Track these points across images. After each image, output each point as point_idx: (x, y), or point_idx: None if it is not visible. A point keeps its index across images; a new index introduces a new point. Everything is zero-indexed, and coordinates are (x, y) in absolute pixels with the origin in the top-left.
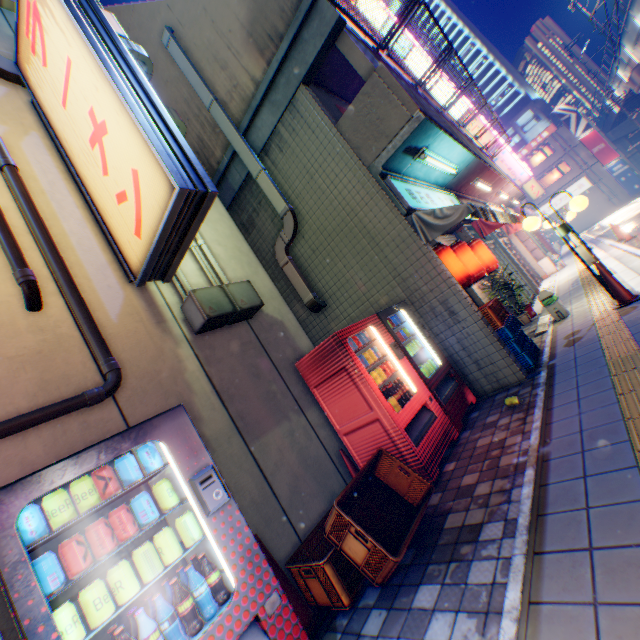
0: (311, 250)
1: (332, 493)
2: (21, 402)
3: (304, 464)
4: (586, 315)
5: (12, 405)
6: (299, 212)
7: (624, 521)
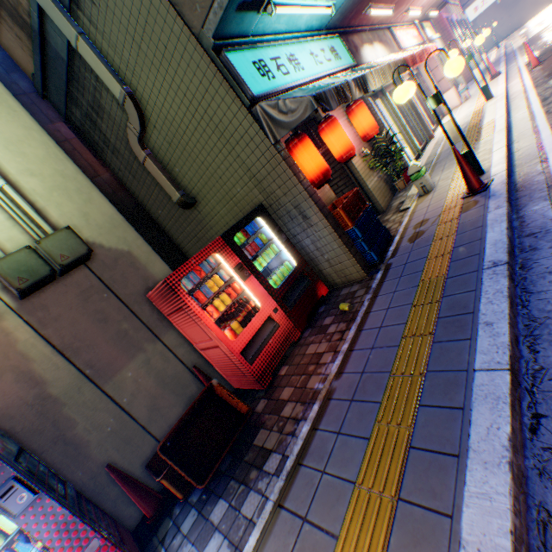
0: (167, 143)
1: (191, 398)
2: None
3: (162, 384)
4: (442, 197)
5: None
6: (141, 95)
7: (333, 501)
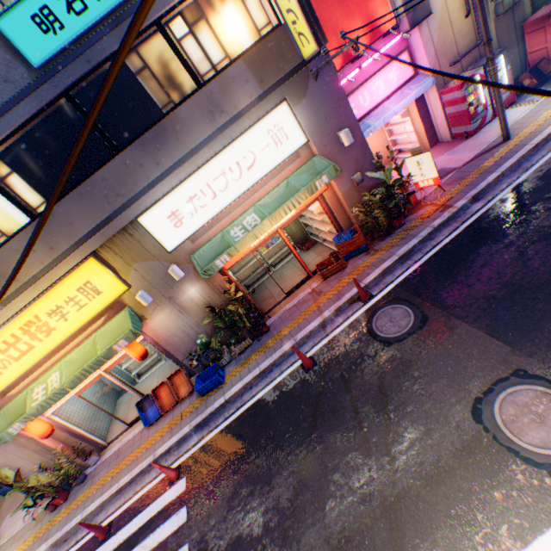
0: None
1: (516, 75)
2: (463, 48)
3: (511, 65)
4: None
5: (462, 49)
6: None
7: None
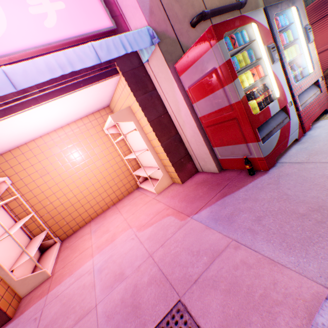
0: None
1: None
2: (216, 5)
3: None
4: None
5: (214, 5)
6: None
7: None
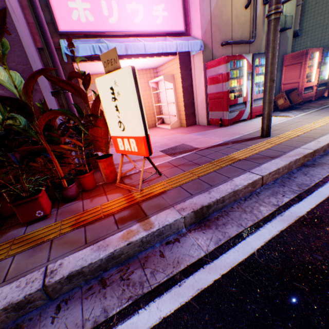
0: (315, 2)
1: None
2: (238, 37)
3: None
4: None
5: (237, 37)
6: None
7: None
